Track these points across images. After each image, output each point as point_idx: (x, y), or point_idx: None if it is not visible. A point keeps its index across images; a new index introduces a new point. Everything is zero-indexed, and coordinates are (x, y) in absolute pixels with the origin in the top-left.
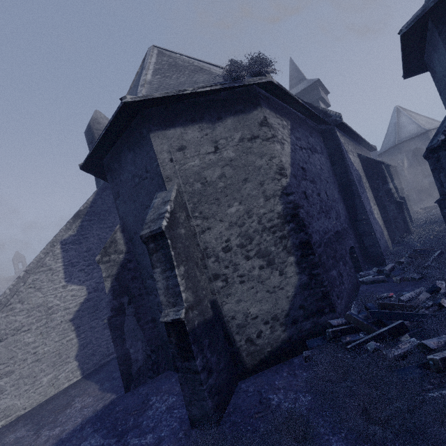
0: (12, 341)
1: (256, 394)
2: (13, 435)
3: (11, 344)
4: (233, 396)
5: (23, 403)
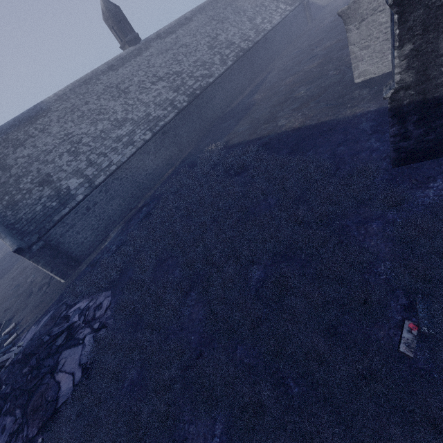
0: (370, 21)
1: (438, 171)
2: (358, 92)
3: (369, 24)
4: (429, 160)
5: (374, 70)
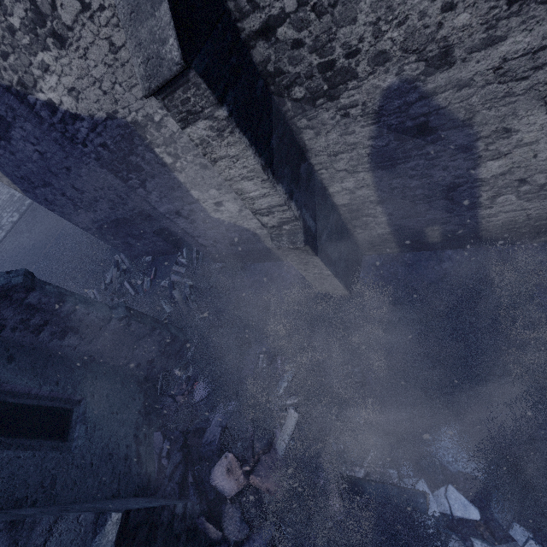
0: None
1: None
2: None
3: None
4: None
5: None
